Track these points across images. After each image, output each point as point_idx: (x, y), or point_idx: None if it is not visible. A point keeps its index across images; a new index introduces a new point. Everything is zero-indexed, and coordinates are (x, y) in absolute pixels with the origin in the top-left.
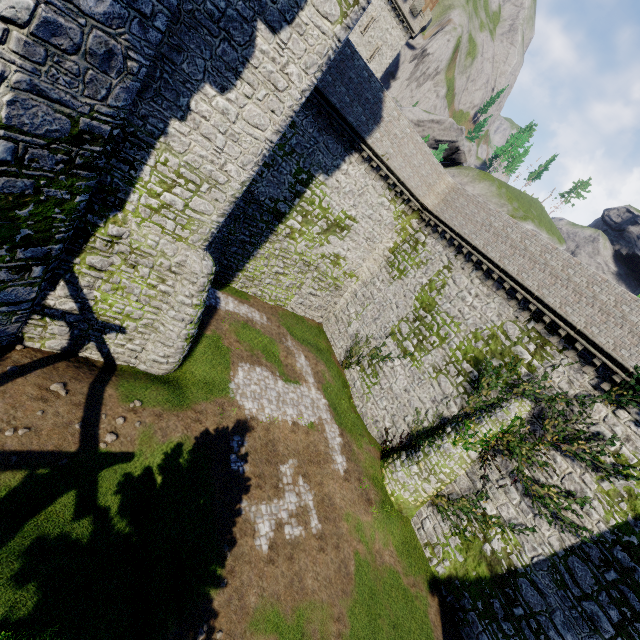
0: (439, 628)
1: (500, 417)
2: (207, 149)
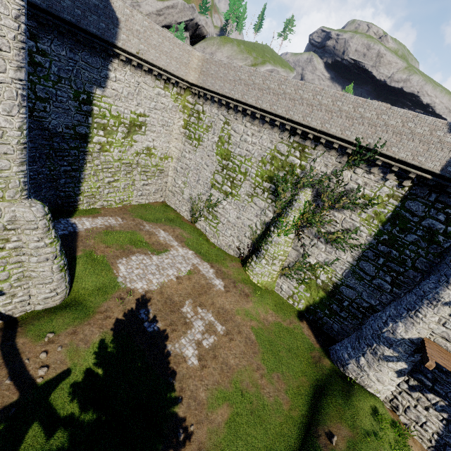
0: (312, 335)
1: (297, 206)
2: None
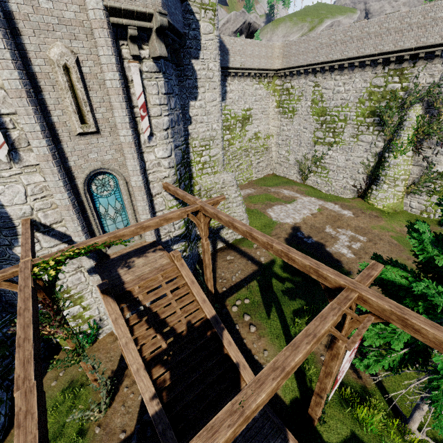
0: None
1: (408, 125)
2: (203, 127)
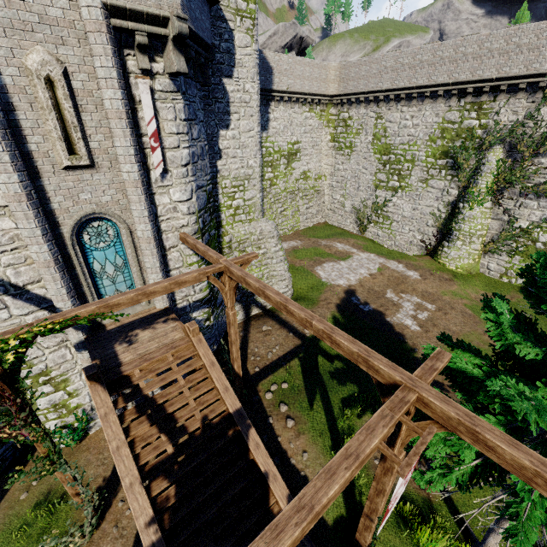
0: None
1: (487, 170)
2: (237, 163)
